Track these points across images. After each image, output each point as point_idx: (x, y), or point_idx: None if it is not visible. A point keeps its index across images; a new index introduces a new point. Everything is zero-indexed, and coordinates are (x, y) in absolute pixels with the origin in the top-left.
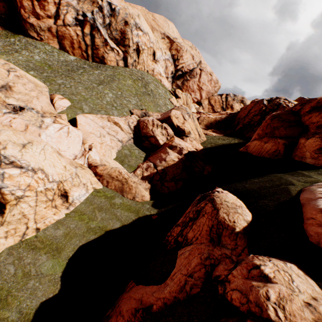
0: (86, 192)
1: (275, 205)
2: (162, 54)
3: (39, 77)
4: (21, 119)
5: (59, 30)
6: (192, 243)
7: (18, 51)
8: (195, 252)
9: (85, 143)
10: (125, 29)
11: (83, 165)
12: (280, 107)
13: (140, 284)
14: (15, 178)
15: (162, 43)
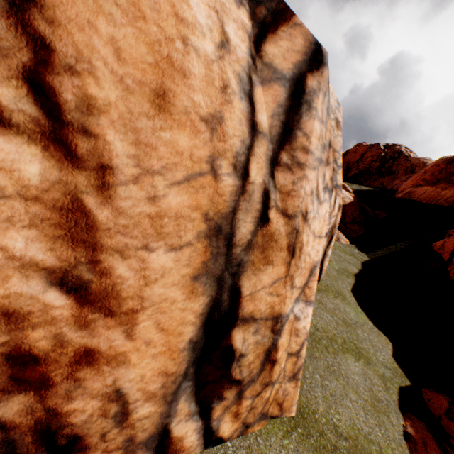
0: None
1: None
2: None
3: None
4: None
5: None
6: None
7: None
8: None
9: None
10: None
11: None
12: (402, 156)
13: None
14: None
15: None
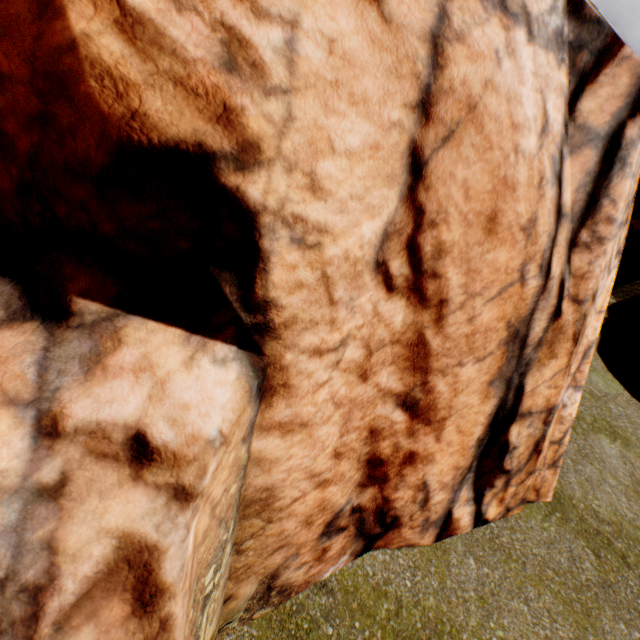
0: None
1: None
2: None
3: None
4: None
5: None
6: None
7: None
8: None
9: None
10: None
11: None
12: None
13: None
14: None
15: None
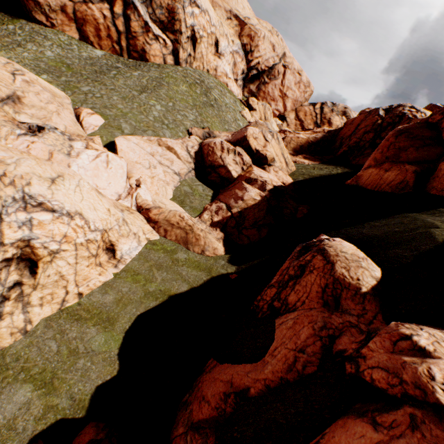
0: (138, 245)
1: (415, 255)
2: (228, 43)
3: (56, 83)
4: (43, 144)
5: (77, 10)
6: (296, 309)
7: (22, 45)
8: (304, 321)
9: (131, 177)
10: (174, 5)
11: (131, 208)
12: (404, 120)
13: (225, 362)
14: (46, 226)
15: (227, 26)
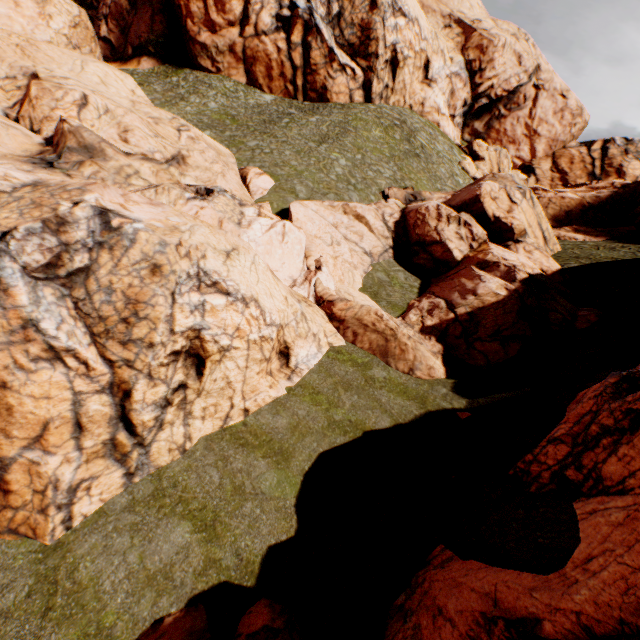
0: (317, 352)
1: None
2: (444, 63)
3: (219, 139)
4: (212, 210)
5: (247, 48)
6: (627, 492)
7: (185, 98)
8: None
9: (309, 257)
10: (370, 19)
11: (307, 298)
12: None
13: (472, 558)
14: (219, 314)
15: (444, 37)
